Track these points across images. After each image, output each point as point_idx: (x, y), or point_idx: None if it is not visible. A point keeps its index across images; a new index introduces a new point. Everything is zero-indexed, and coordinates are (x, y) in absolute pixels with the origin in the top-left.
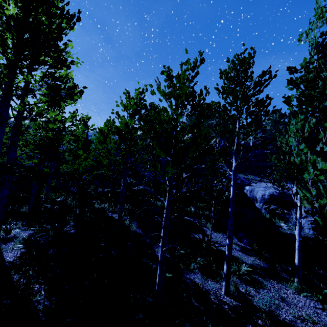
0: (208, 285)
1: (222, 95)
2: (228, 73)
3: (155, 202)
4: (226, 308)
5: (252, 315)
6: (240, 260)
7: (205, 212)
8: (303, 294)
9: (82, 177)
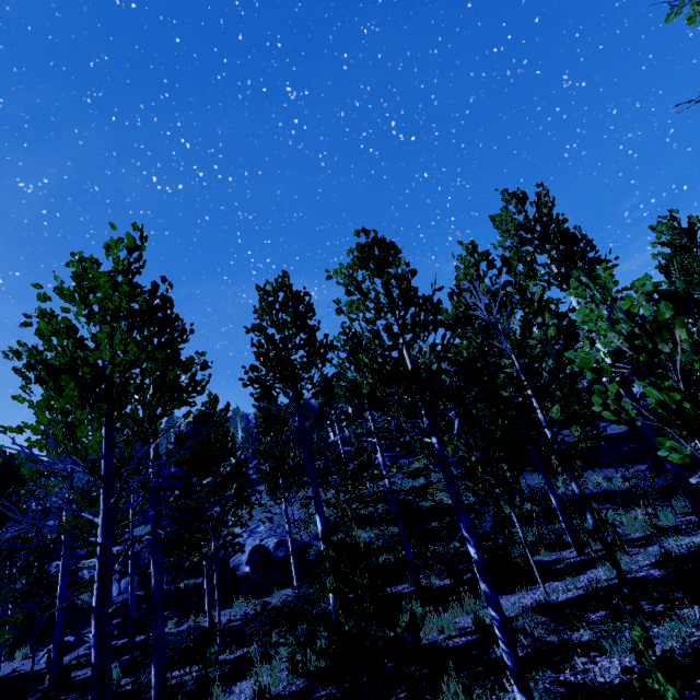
0: None
1: None
2: None
3: None
4: None
5: None
6: None
7: None
8: None
9: None
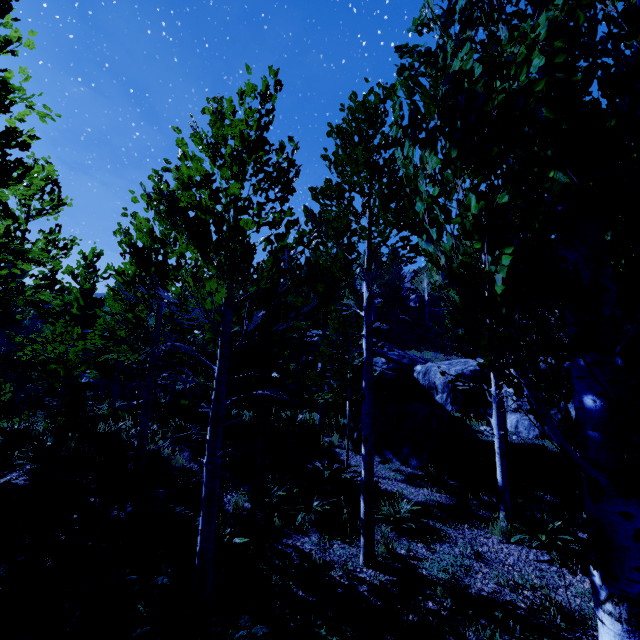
0: (331, 552)
1: (335, 168)
2: (344, 130)
3: (241, 413)
4: (363, 592)
5: (416, 595)
6: (398, 494)
7: (342, 420)
8: (515, 538)
9: (74, 373)
